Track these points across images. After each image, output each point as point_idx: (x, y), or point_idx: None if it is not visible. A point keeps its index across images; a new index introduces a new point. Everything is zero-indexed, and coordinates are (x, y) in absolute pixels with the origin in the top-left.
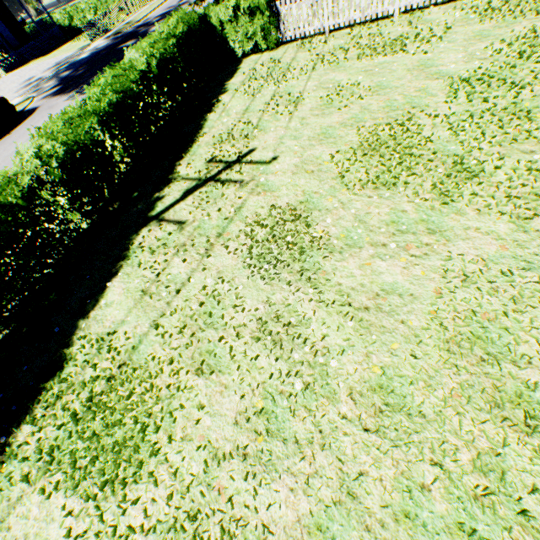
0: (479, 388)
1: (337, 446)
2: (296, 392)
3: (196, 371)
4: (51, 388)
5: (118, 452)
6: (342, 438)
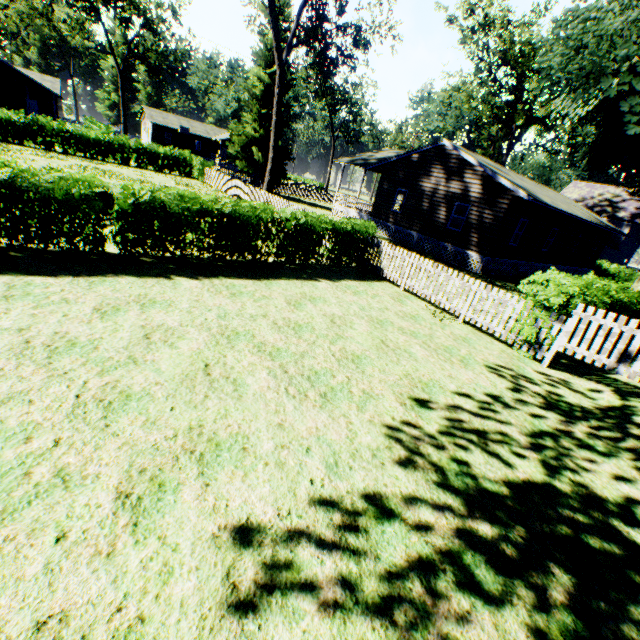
0: None
1: None
2: None
3: None
4: None
5: None
6: None
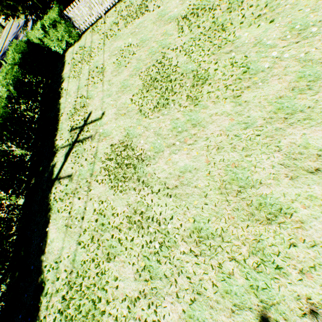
0: (241, 208)
1: (185, 270)
2: (157, 250)
3: (107, 260)
4: (42, 301)
5: (86, 320)
6: (186, 265)
